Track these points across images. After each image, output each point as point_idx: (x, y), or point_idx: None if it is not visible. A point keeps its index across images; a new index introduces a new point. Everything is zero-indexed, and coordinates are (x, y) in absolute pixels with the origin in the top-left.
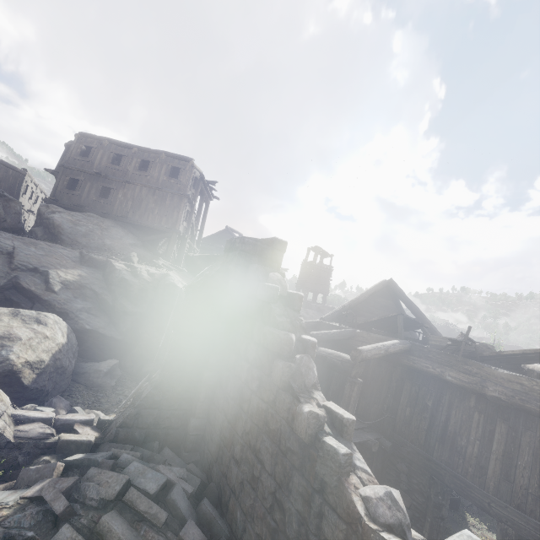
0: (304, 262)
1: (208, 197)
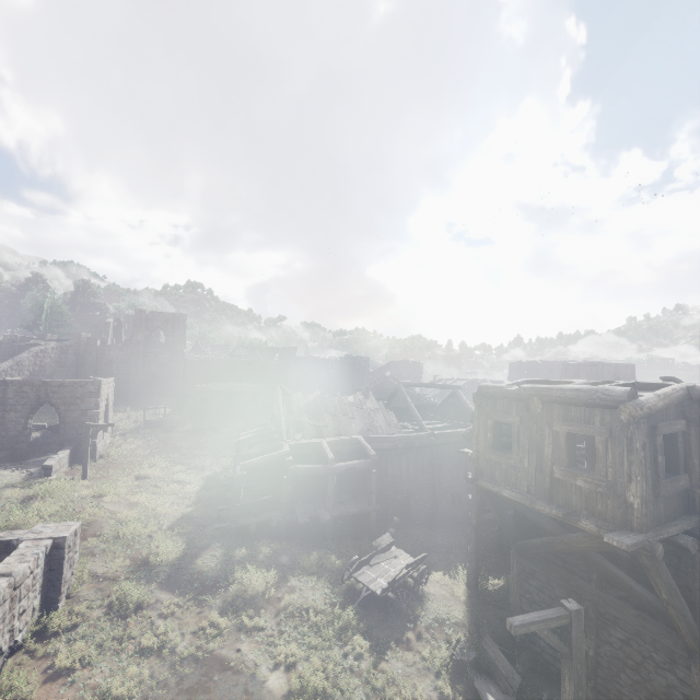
0: None
1: None
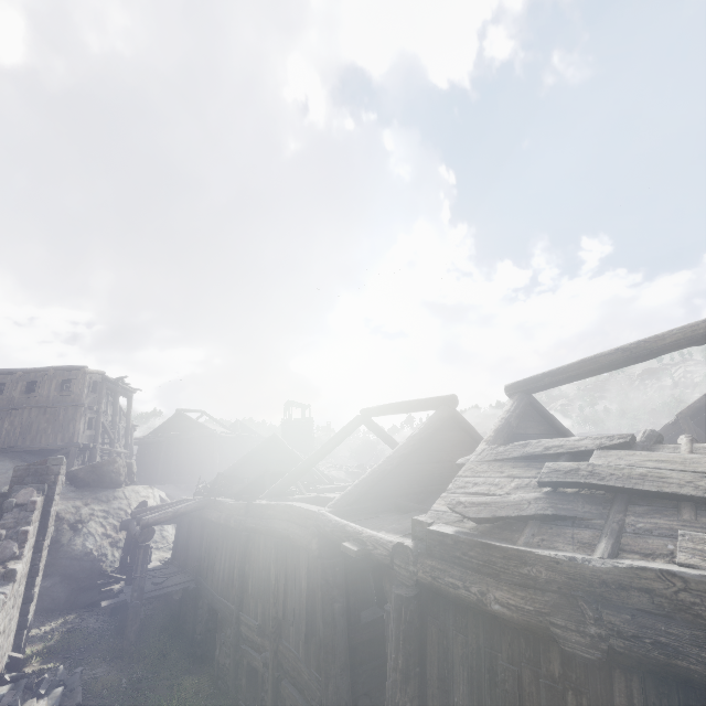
0: (282, 422)
1: (130, 390)
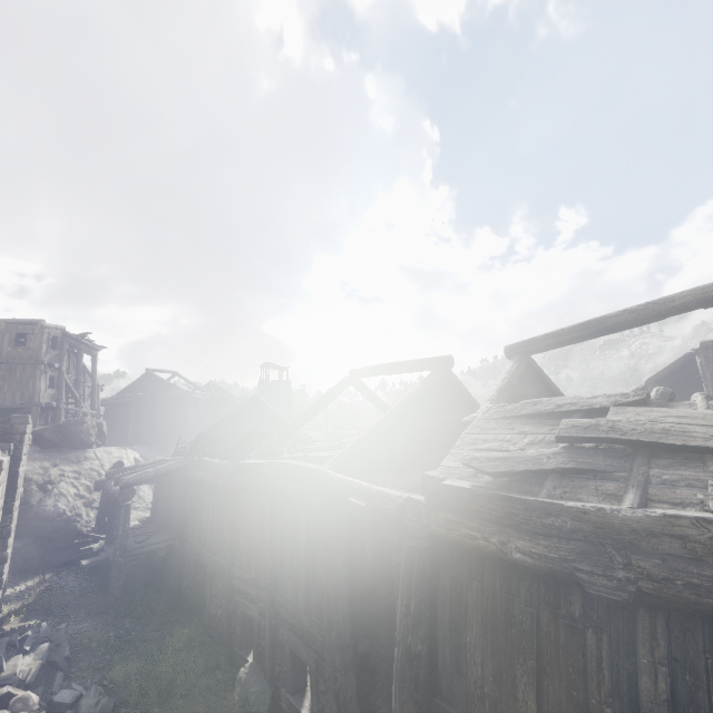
0: (259, 384)
1: (94, 348)
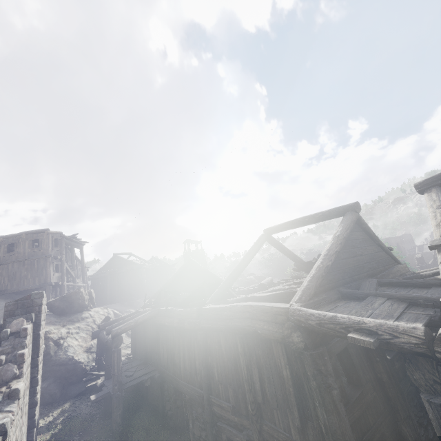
0: (184, 254)
1: (80, 243)
